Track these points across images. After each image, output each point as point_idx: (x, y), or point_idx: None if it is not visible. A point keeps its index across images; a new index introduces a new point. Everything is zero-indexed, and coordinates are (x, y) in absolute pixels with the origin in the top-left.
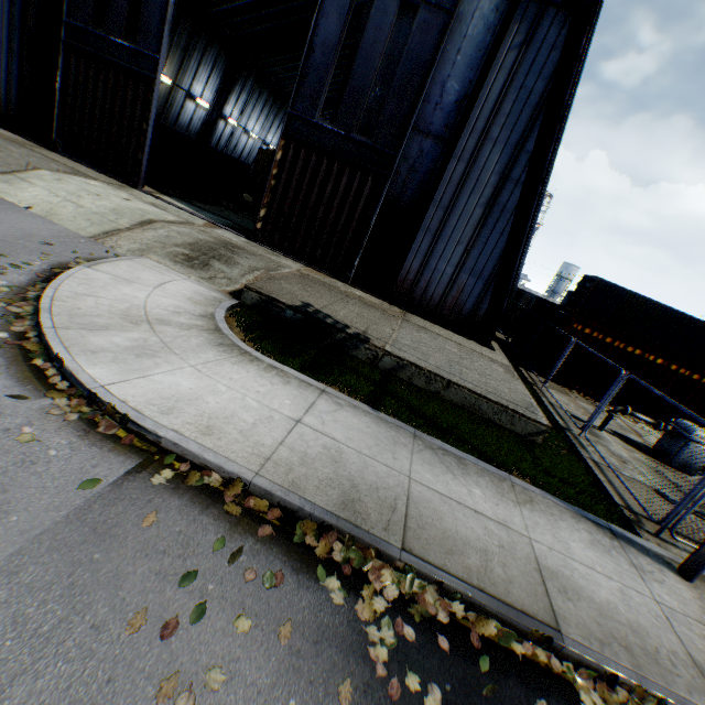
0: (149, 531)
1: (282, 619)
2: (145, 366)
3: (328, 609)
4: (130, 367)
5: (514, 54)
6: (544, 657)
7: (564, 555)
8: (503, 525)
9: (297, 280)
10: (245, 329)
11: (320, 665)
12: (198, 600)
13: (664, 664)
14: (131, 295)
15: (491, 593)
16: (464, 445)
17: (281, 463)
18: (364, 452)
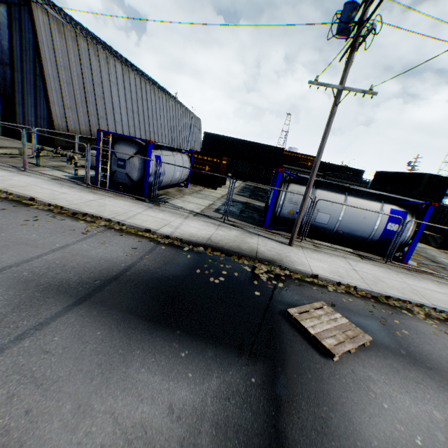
0: None
1: None
2: None
3: None
4: None
5: (19, 27)
6: None
7: None
8: None
9: None
10: None
11: None
12: None
13: None
14: None
15: None
16: None
17: None
18: None
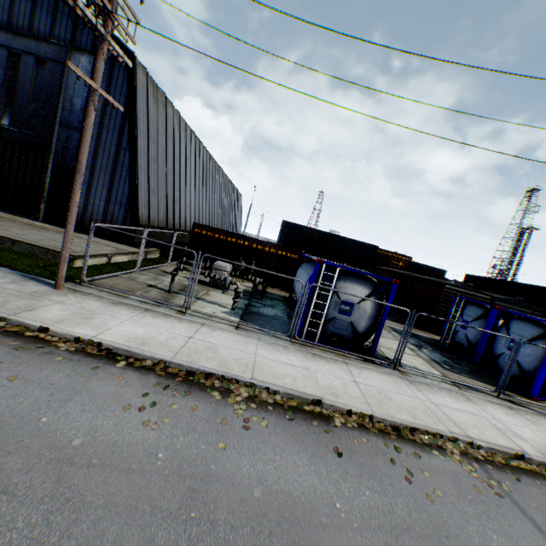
0: None
1: None
2: None
3: None
4: None
5: (106, 84)
6: None
7: None
8: None
9: None
10: None
11: None
12: None
13: None
14: None
15: None
16: None
17: None
18: None
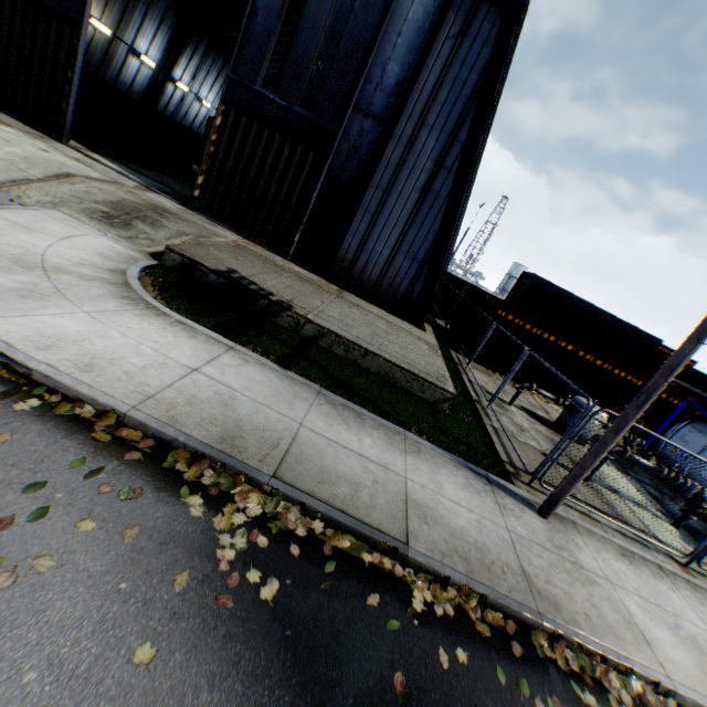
0: (1, 448)
1: (132, 525)
2: (30, 307)
3: (184, 520)
4: (11, 306)
5: (451, 44)
6: (390, 565)
7: (435, 493)
8: (384, 467)
9: (230, 249)
10: (160, 289)
11: (161, 561)
12: (43, 506)
13: (496, 572)
14: (30, 242)
15: (352, 514)
16: (368, 405)
17: (164, 401)
18: (259, 400)
